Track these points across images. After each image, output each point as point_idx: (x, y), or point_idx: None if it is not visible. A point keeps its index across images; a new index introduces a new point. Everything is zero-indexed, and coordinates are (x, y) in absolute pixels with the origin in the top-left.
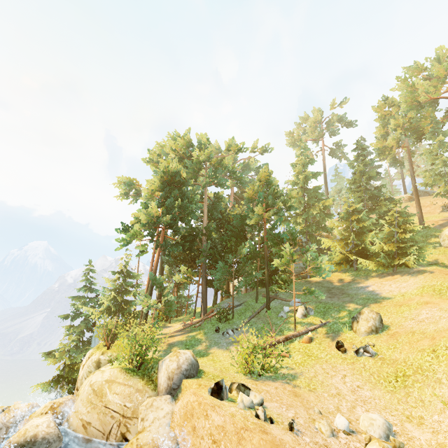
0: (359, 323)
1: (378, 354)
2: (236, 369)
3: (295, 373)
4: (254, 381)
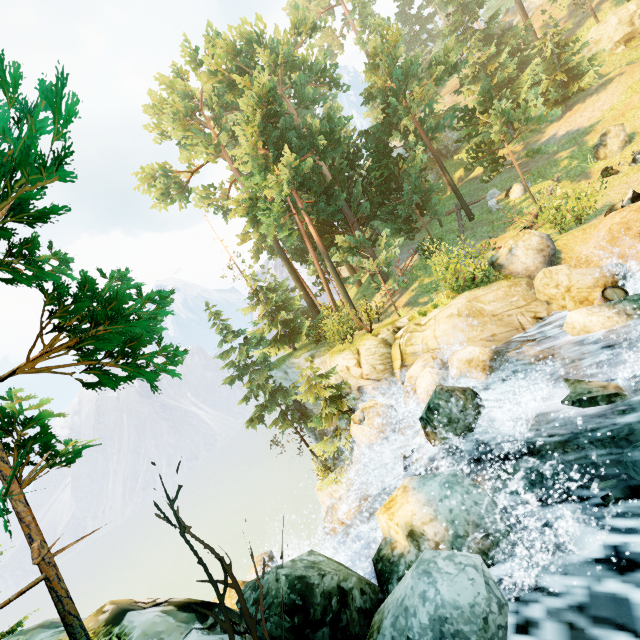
0: (608, 145)
1: None
2: None
3: (602, 206)
4: (590, 222)
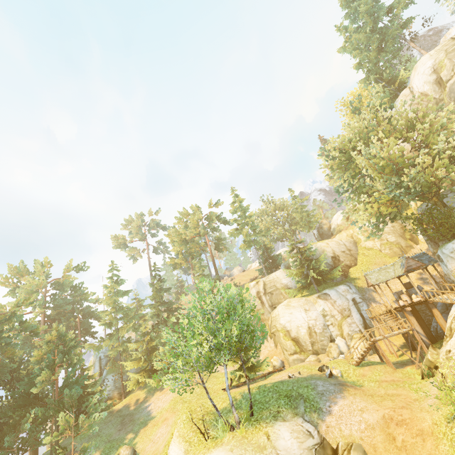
0: None
1: None
2: None
3: None
4: None
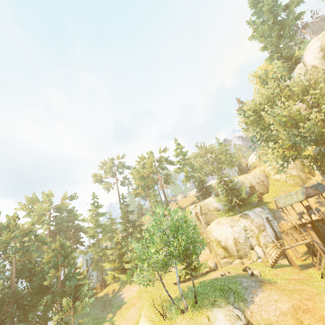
0: None
1: None
2: None
3: None
4: None
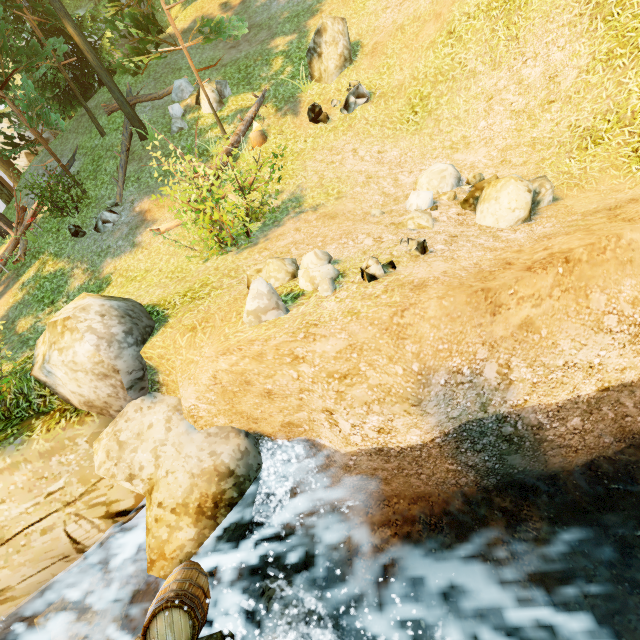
0: (323, 55)
1: (373, 92)
2: (196, 259)
3: (291, 195)
4: (255, 249)
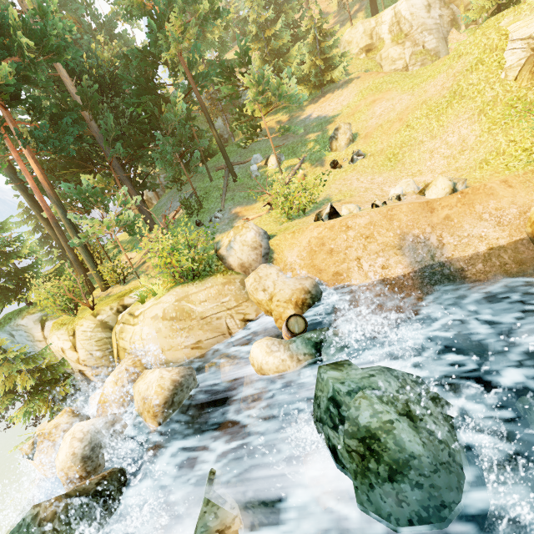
0: (339, 139)
1: (367, 154)
2: (274, 226)
3: (324, 198)
4: (309, 216)
